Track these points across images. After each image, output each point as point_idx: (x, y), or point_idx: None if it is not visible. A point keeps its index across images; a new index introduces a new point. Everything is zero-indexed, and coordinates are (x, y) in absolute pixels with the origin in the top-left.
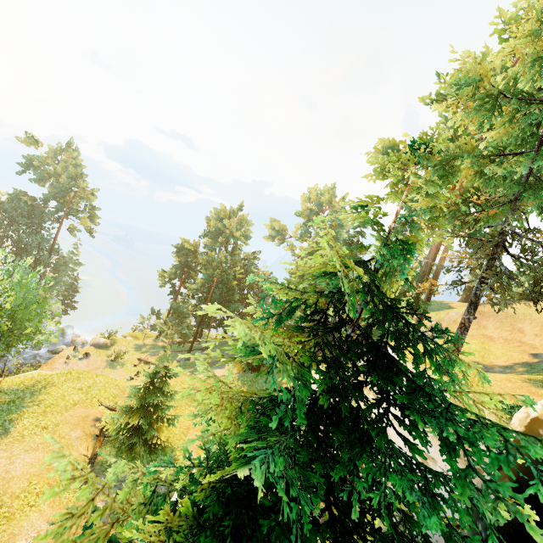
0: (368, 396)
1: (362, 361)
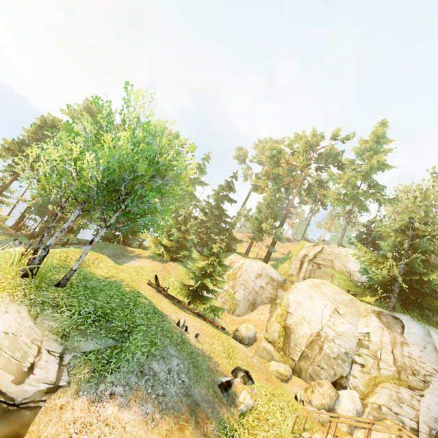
0: (341, 256)
1: (317, 247)
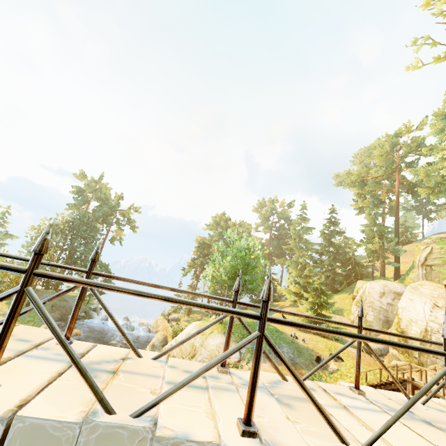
0: None
1: (427, 248)
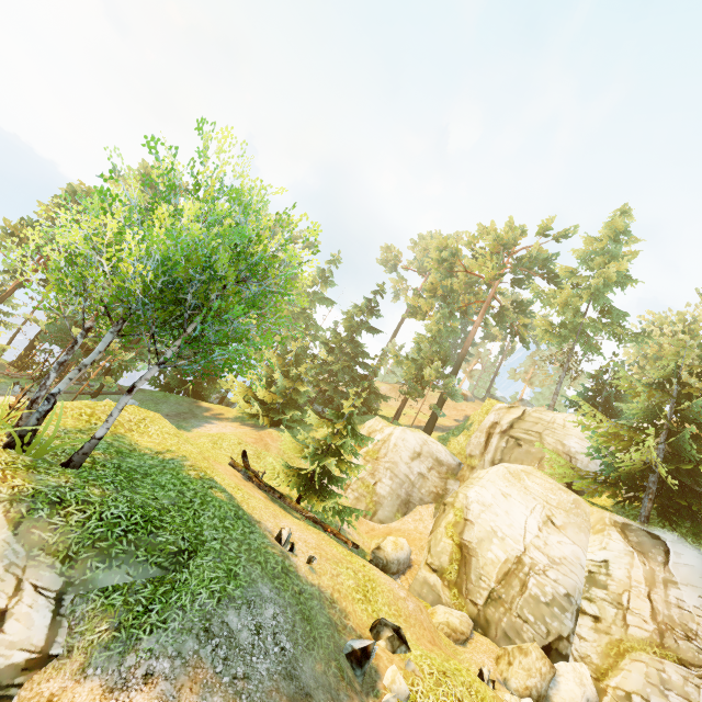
0: (555, 426)
1: (515, 410)
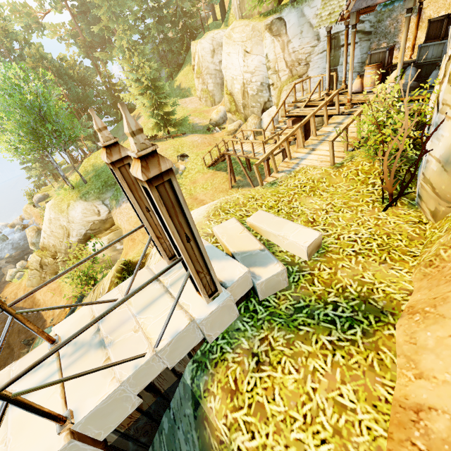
0: None
1: None
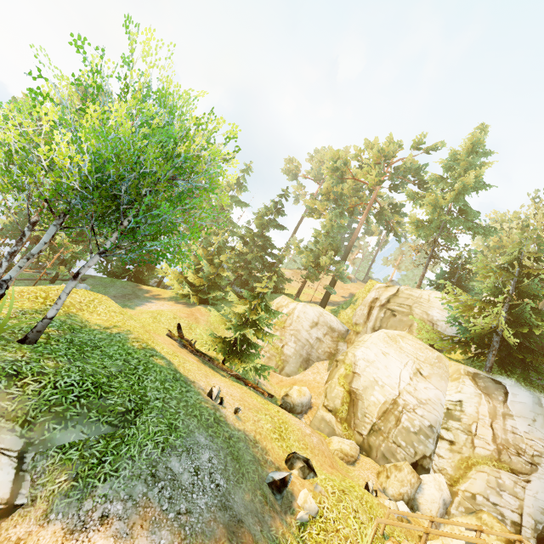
0: (422, 300)
1: (391, 288)
